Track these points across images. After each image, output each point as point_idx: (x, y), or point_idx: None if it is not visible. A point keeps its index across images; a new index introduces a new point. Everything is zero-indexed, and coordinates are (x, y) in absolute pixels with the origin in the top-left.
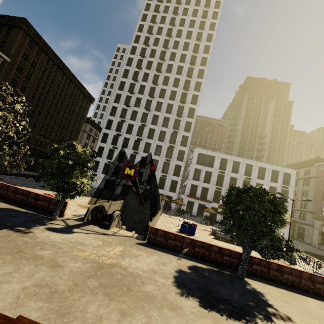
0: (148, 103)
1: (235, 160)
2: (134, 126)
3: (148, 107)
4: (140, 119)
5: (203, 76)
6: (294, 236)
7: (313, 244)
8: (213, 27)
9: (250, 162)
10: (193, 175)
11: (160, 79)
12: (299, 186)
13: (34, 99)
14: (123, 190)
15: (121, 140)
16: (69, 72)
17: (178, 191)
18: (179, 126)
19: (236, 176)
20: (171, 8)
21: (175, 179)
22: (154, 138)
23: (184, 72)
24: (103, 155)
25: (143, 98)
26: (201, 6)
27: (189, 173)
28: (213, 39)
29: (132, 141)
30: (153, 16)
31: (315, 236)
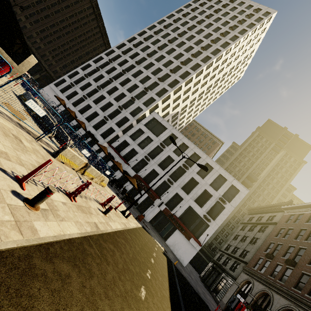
0: (143, 60)
1: (185, 142)
2: (117, 70)
3: (140, 63)
4: (126, 68)
5: (207, 62)
6: (211, 287)
7: (220, 303)
8: (243, 33)
9: (200, 152)
10: (132, 133)
11: (167, 48)
12: (254, 231)
13: (49, 0)
14: (64, 112)
15: (97, 75)
16: (98, 9)
17: (108, 140)
18: (154, 88)
19: (174, 158)
20: (215, 8)
21: (114, 128)
22: (124, 86)
23: (191, 51)
24: (73, 78)
25: (140, 55)
26: (242, 15)
27: (131, 129)
28: (237, 40)
29: (105, 80)
30: (196, 8)
31: (229, 293)
